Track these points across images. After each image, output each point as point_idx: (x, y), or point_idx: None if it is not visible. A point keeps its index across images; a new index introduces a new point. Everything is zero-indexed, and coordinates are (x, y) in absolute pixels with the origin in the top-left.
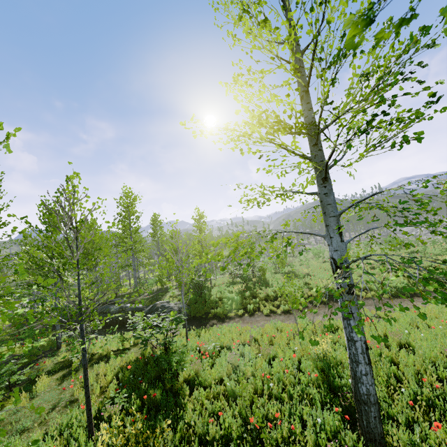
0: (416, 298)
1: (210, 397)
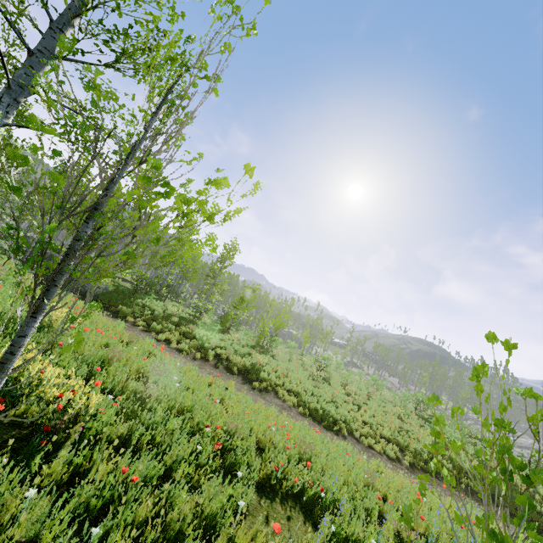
0: (329, 432)
1: None
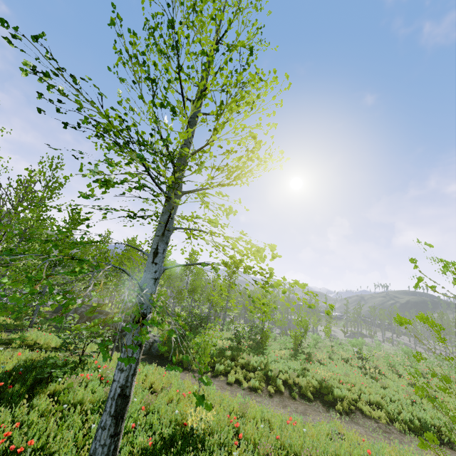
0: (445, 448)
1: (46, 413)
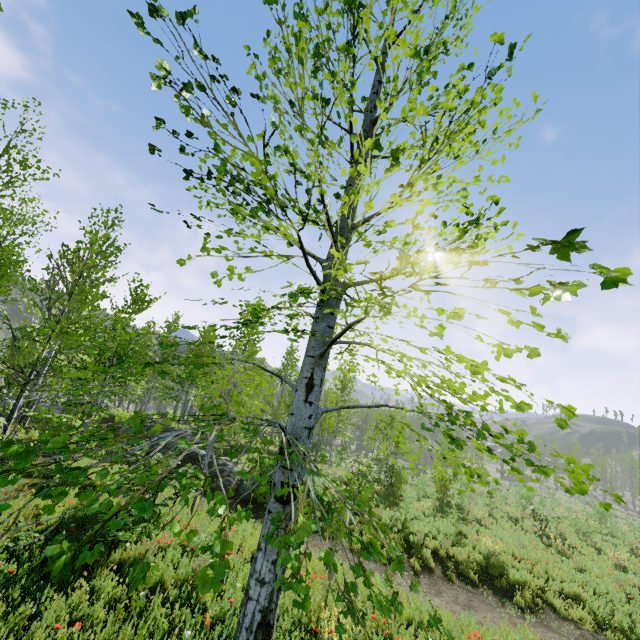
0: None
1: (113, 600)
